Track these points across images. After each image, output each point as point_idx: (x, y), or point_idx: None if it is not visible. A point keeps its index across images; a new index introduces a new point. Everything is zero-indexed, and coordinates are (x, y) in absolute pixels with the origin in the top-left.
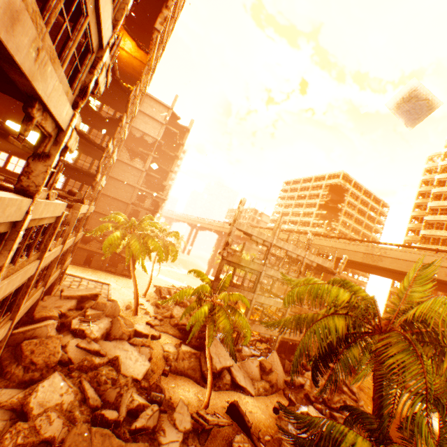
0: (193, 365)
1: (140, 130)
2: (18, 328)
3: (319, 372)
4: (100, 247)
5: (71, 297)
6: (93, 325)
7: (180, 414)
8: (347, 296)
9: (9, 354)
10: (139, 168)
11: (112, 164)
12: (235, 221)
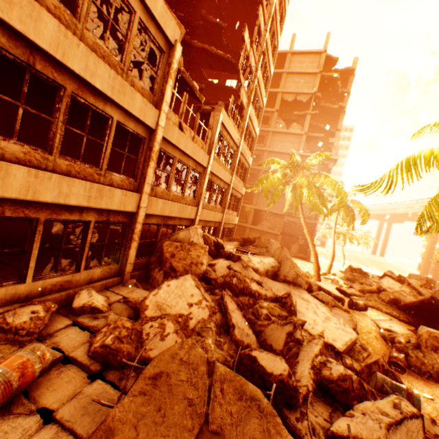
0: None
1: (291, 93)
2: None
3: None
4: (269, 227)
5: (232, 240)
6: (251, 256)
7: None
8: None
9: (154, 259)
10: (296, 133)
11: (262, 108)
12: None
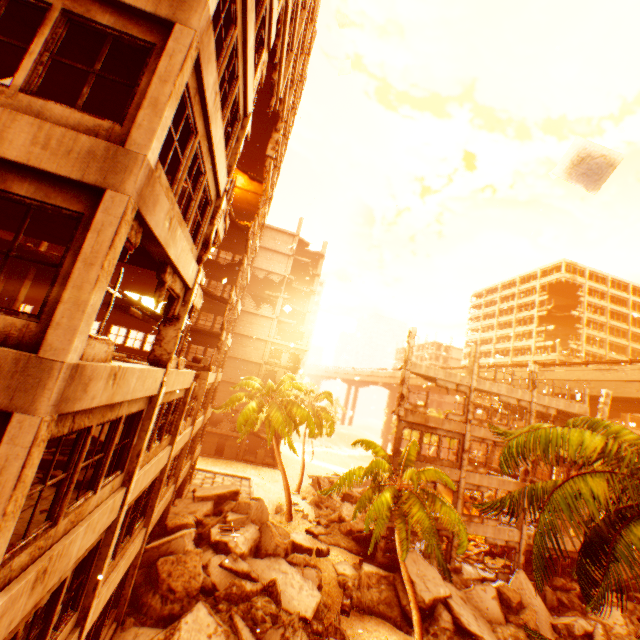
0: (386, 596)
1: (264, 270)
2: (150, 542)
3: (592, 581)
4: (232, 428)
5: (206, 498)
6: (237, 535)
7: None
8: (599, 441)
9: (143, 578)
10: (268, 316)
11: (237, 317)
12: (406, 362)
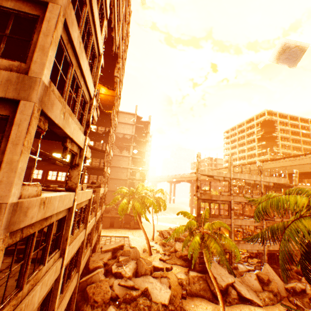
0: (203, 286)
1: (121, 133)
2: (82, 278)
3: (309, 271)
4: (116, 213)
5: (107, 251)
6: (125, 267)
7: None
8: (305, 200)
9: (80, 297)
10: (126, 156)
11: (111, 158)
12: (197, 170)
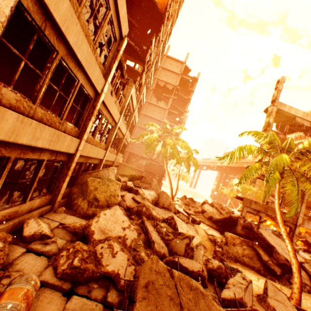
0: (248, 253)
1: (163, 81)
2: None
3: None
4: (138, 166)
5: (124, 175)
6: (144, 190)
7: (278, 303)
8: None
9: (77, 190)
10: (163, 107)
11: (149, 87)
12: (273, 101)
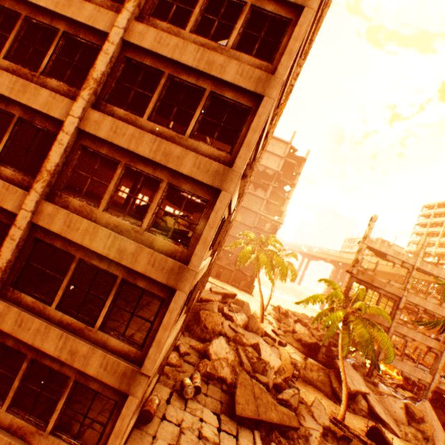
0: (322, 379)
1: (263, 165)
2: None
3: None
4: (227, 263)
5: (218, 293)
6: (236, 315)
7: (317, 409)
8: None
9: (191, 317)
10: (260, 197)
11: None
12: (364, 238)
